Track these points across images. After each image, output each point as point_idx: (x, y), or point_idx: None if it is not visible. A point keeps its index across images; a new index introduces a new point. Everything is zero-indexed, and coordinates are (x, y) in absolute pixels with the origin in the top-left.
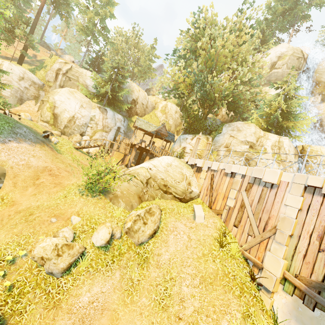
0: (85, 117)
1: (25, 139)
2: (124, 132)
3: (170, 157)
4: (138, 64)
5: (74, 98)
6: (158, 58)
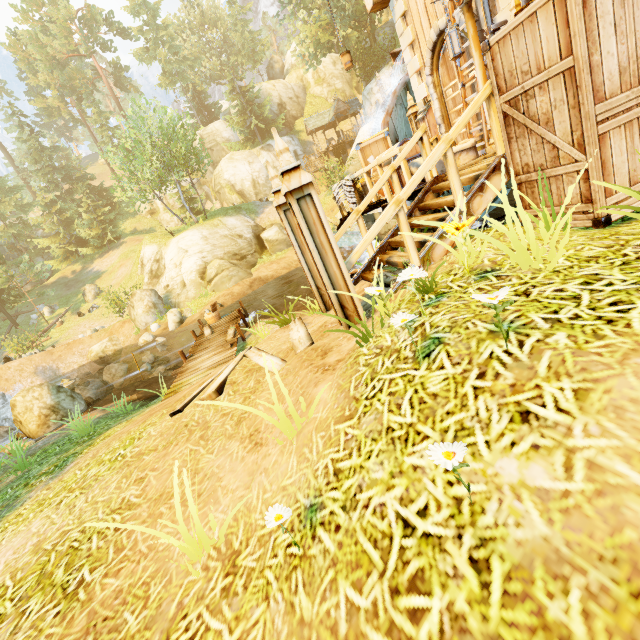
0: (260, 171)
1: (266, 205)
2: (303, 152)
3: (368, 124)
4: (229, 45)
5: (238, 162)
6: (249, 9)
